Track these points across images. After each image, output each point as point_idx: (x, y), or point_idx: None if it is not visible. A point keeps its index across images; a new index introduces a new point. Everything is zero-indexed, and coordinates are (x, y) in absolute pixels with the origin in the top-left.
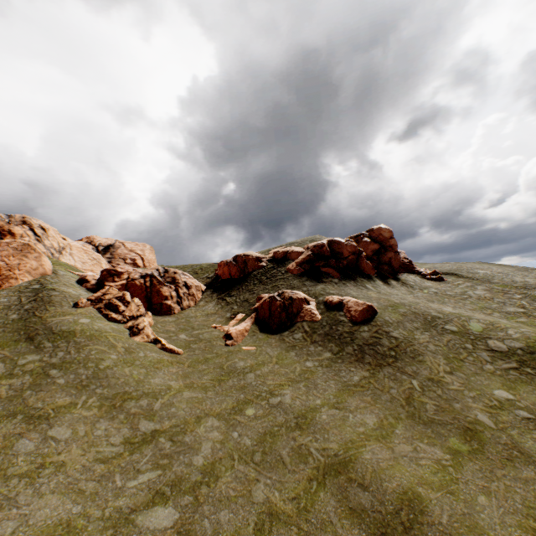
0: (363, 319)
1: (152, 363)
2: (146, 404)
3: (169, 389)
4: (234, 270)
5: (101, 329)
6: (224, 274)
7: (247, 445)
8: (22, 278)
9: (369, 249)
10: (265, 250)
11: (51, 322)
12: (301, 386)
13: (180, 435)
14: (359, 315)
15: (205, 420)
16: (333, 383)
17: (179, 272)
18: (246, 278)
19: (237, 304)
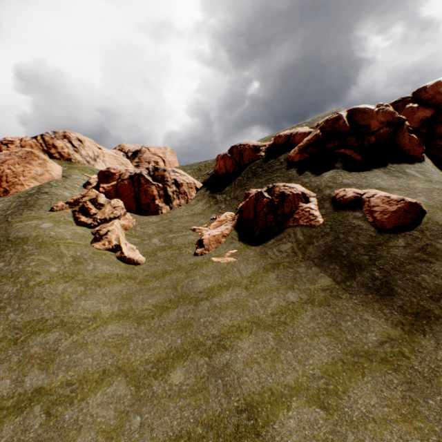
0: (397, 226)
1: (96, 278)
2: (54, 341)
3: (94, 317)
4: (228, 164)
5: (58, 236)
6: (220, 169)
7: None
8: (28, 184)
9: (415, 119)
10: (267, 138)
11: (15, 228)
12: (270, 337)
13: (63, 406)
14: (390, 219)
15: (110, 381)
16: (326, 340)
17: (169, 170)
18: (240, 172)
19: (225, 202)
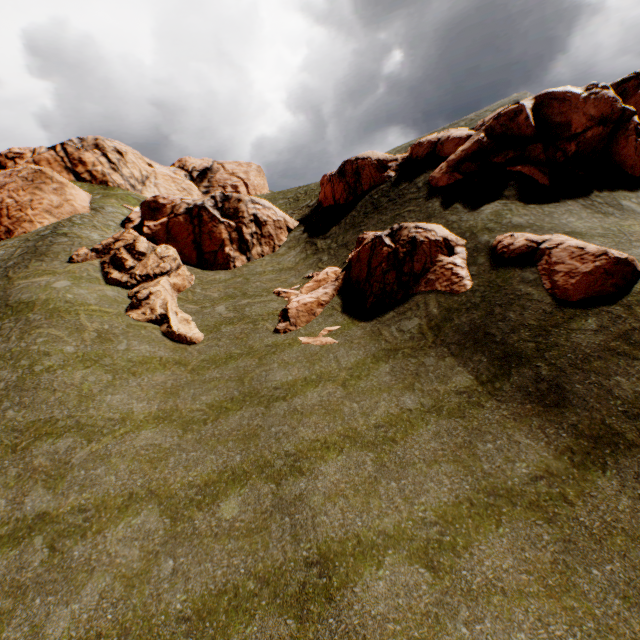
0: (589, 297)
1: (130, 363)
2: (66, 451)
3: (123, 419)
4: (338, 191)
5: (77, 300)
6: (326, 198)
7: (169, 614)
8: (39, 221)
9: None
10: (401, 148)
11: (17, 287)
12: (368, 460)
13: (72, 539)
14: (578, 285)
15: (137, 509)
16: (450, 470)
17: (245, 199)
18: (356, 203)
19: (329, 251)
